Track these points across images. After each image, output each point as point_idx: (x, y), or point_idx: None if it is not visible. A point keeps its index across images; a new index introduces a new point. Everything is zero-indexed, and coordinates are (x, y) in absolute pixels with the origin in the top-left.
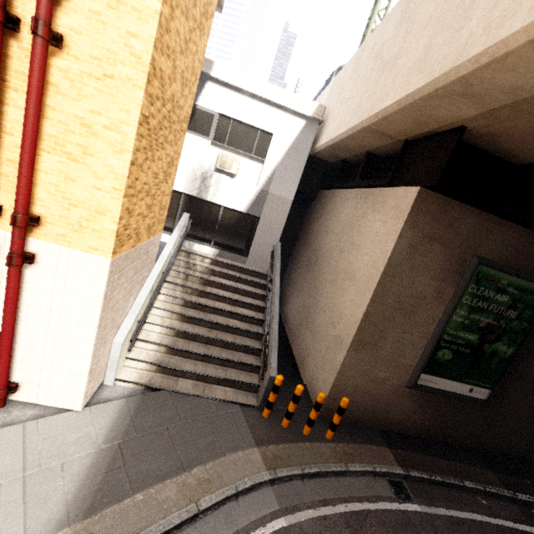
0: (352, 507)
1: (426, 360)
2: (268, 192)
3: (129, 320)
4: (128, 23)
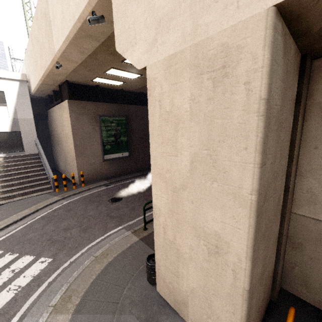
0: (91, 193)
1: (103, 151)
2: (17, 118)
3: None
4: None
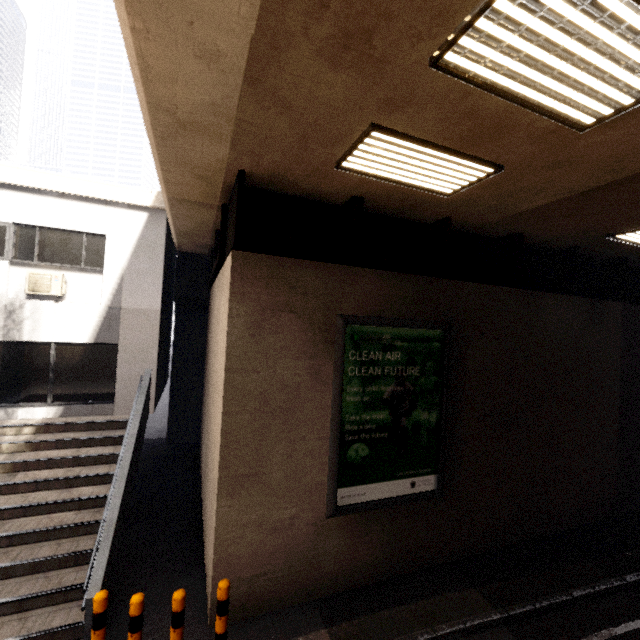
0: None
1: (336, 468)
2: (120, 307)
3: None
4: None
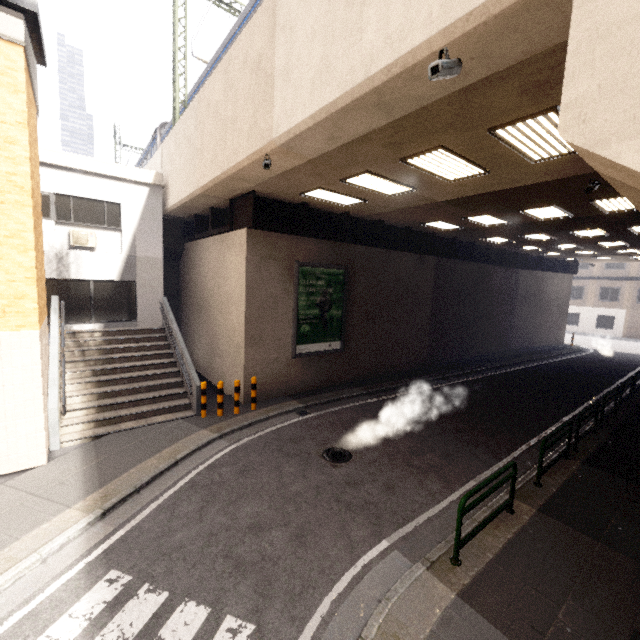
0: (275, 428)
1: (296, 336)
2: (135, 256)
3: (53, 392)
4: (6, 167)
